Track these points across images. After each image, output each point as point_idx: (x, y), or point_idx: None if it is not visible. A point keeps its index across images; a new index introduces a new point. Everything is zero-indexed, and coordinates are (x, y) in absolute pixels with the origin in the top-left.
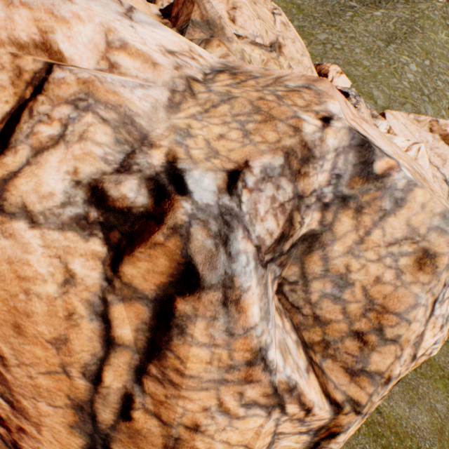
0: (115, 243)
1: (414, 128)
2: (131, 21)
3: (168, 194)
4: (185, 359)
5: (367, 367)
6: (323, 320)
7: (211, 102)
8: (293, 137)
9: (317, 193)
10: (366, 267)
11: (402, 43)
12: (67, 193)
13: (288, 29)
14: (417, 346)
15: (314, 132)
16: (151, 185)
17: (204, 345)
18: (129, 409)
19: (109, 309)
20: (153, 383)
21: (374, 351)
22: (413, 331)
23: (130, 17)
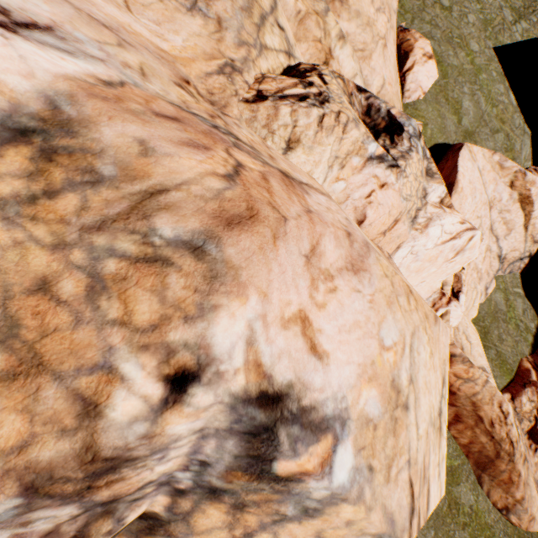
0: None
1: (493, 176)
2: None
3: None
4: None
5: None
6: None
7: None
8: (71, 433)
9: (160, 480)
10: None
11: (537, 23)
12: None
13: None
14: None
15: (133, 421)
16: None
17: None
18: None
19: None
20: None
21: None
22: None
23: None
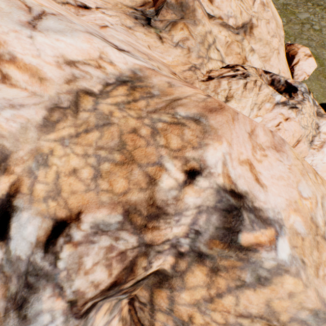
0: None
1: None
2: (33, 30)
3: None
4: None
5: None
6: None
7: (87, 124)
8: (144, 190)
9: (172, 241)
10: (210, 325)
11: None
12: None
13: (266, 10)
14: None
15: (170, 189)
16: None
17: None
18: None
19: None
20: None
21: None
22: None
23: (34, 25)
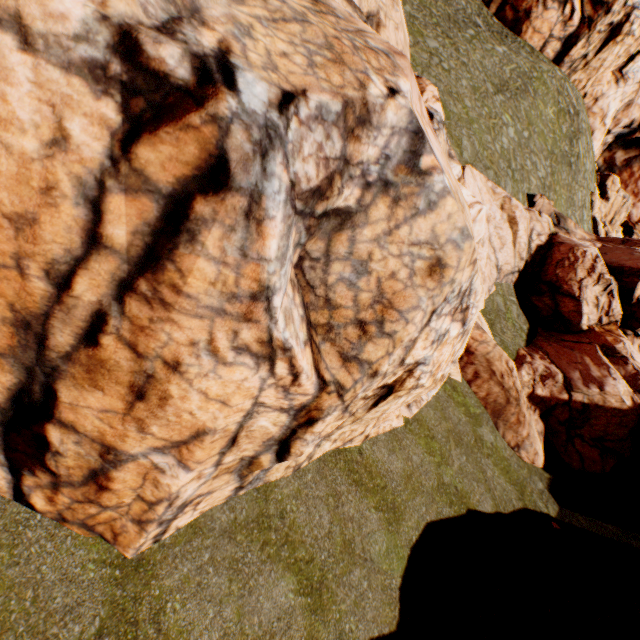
0: (135, 115)
1: (488, 198)
2: None
3: (214, 82)
4: (188, 273)
5: (361, 356)
6: (334, 304)
7: (283, 14)
8: (357, 91)
9: (364, 167)
10: (387, 260)
11: (511, 99)
12: (87, 25)
13: (396, 8)
14: (407, 352)
15: (378, 97)
16: (196, 63)
17: (213, 260)
18: (98, 332)
19: (104, 198)
20: (139, 304)
21: (370, 342)
22: (408, 333)
23: None
